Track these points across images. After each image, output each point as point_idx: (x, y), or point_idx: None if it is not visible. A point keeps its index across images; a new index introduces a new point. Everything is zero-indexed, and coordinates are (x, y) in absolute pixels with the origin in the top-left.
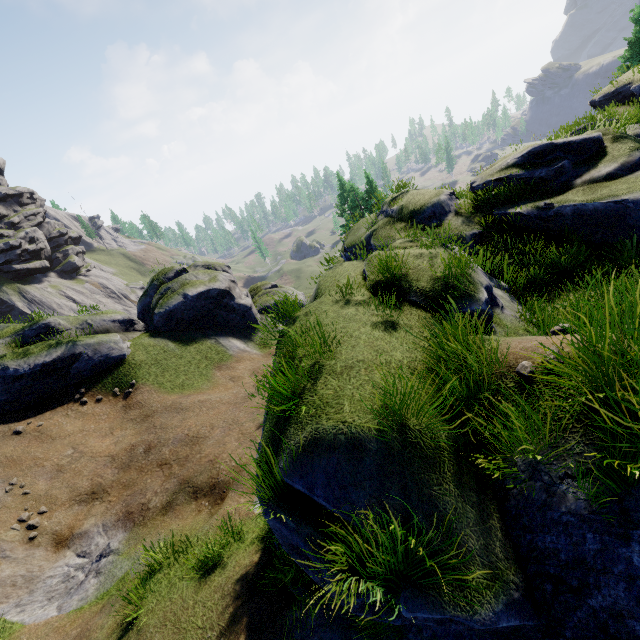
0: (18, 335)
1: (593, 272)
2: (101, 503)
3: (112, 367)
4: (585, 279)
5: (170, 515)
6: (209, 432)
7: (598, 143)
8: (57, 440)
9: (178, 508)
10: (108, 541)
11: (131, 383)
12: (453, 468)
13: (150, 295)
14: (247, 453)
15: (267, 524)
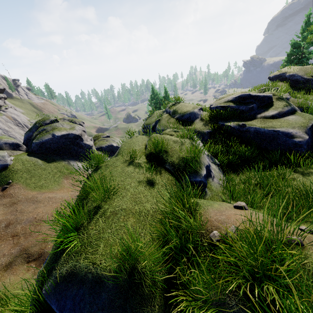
0: None
1: (259, 164)
2: None
3: None
4: (255, 168)
5: (8, 272)
6: (49, 218)
7: (270, 99)
8: None
9: (15, 267)
10: None
11: (8, 182)
12: (160, 302)
13: (33, 131)
14: None
15: None
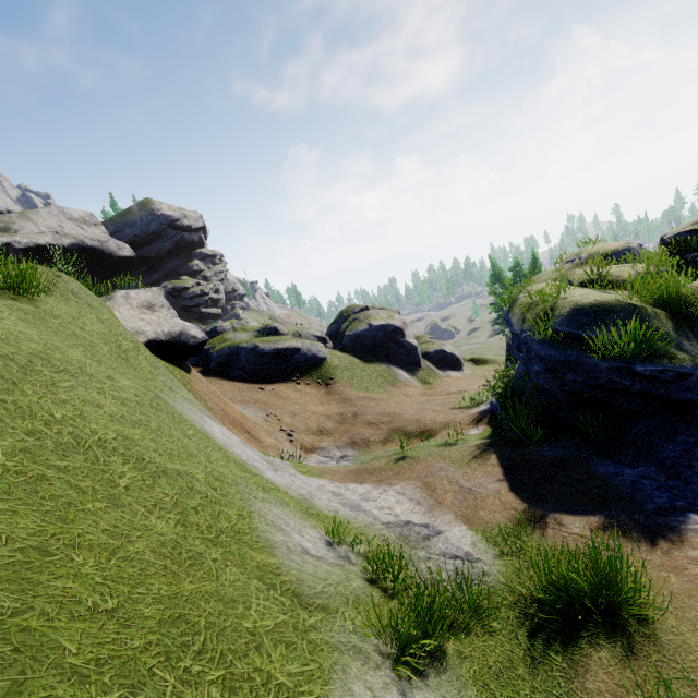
0: (257, 331)
1: None
2: (328, 437)
3: (317, 365)
4: None
5: (390, 443)
6: (403, 412)
7: None
8: (287, 399)
9: (395, 441)
10: (342, 454)
11: (331, 378)
12: (666, 322)
13: (339, 323)
14: (448, 416)
15: (485, 436)
